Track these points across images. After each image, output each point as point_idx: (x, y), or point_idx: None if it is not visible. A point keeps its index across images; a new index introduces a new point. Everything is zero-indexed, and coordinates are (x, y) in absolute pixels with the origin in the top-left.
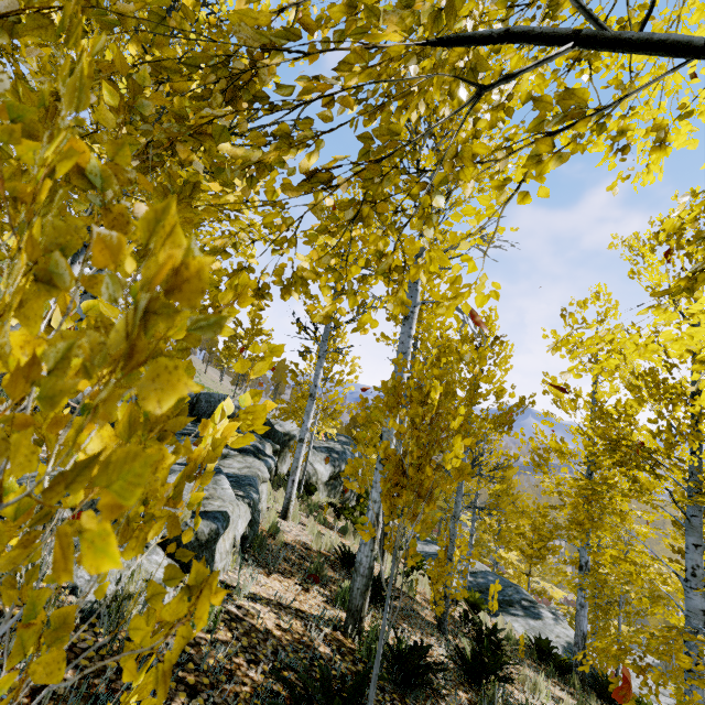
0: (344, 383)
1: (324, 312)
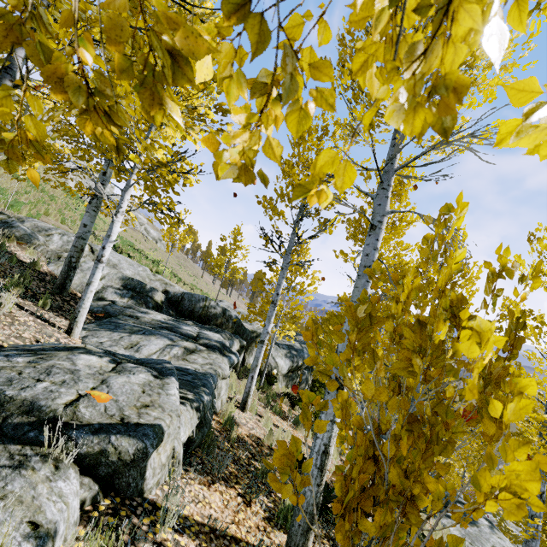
0: (304, 293)
1: (235, 154)
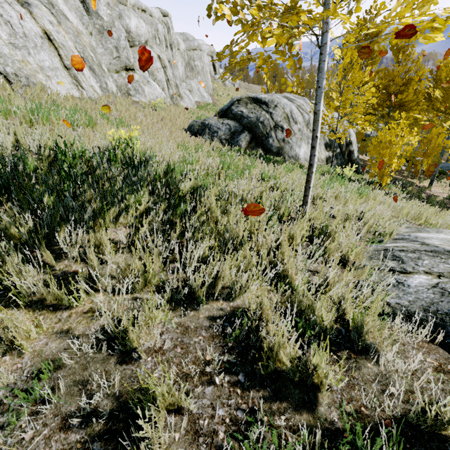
0: None
1: None
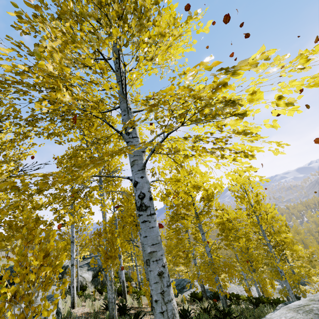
0: (87, 229)
1: (71, 221)
